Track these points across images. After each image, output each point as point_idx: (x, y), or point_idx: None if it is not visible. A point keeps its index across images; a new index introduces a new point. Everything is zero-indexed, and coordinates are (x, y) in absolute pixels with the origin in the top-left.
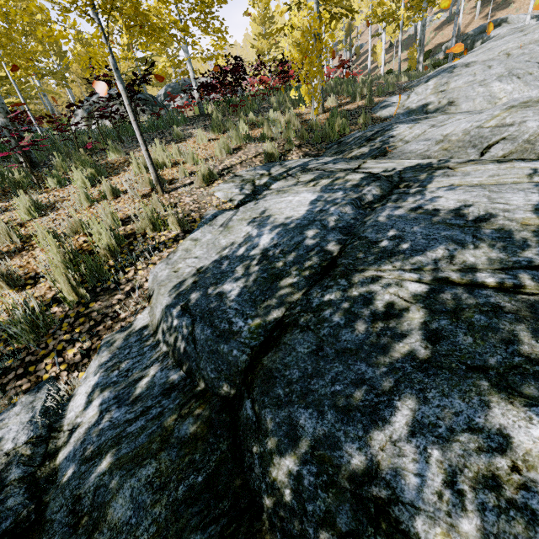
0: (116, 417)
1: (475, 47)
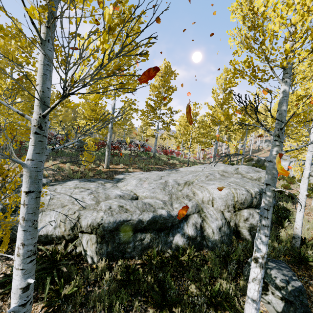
0: None
1: (265, 164)
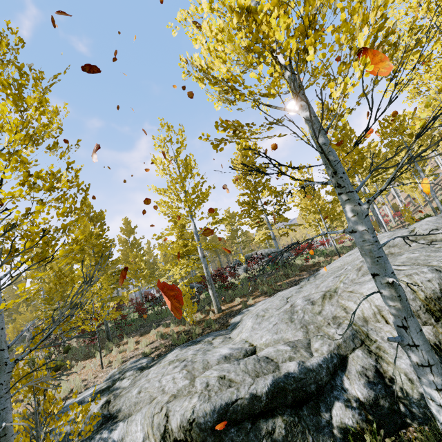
0: None
1: None
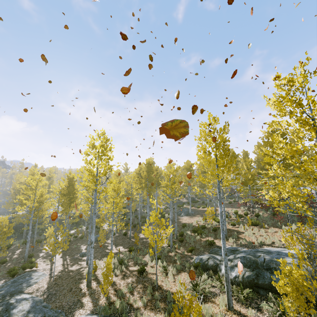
0: (242, 250)
1: None
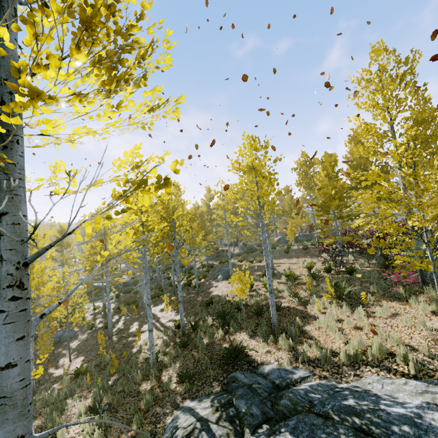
0: (301, 392)
1: None
